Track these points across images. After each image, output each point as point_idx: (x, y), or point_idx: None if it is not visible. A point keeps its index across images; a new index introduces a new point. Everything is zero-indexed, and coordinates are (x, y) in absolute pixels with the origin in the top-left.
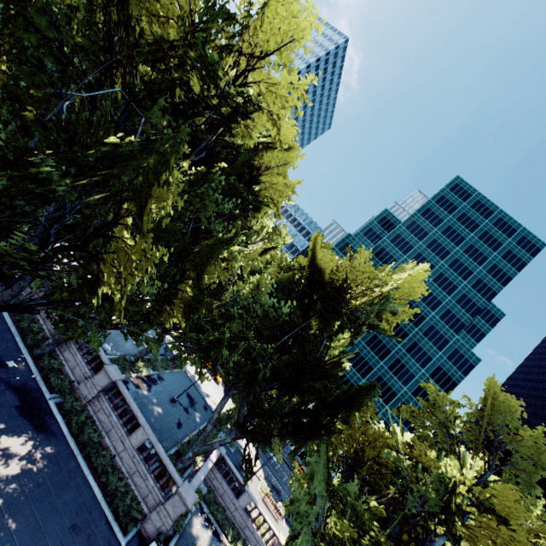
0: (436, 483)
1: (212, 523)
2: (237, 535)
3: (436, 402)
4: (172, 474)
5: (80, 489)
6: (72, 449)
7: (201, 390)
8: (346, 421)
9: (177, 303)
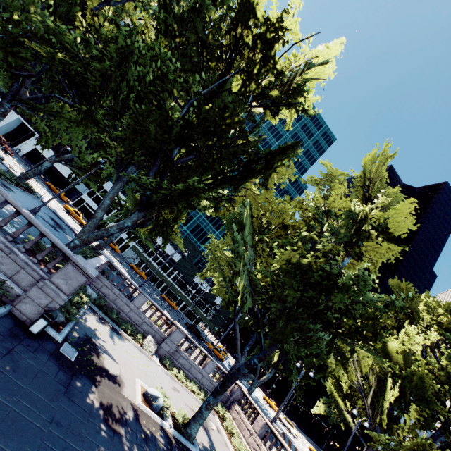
0: (346, 218)
1: (107, 322)
2: (135, 330)
3: (331, 174)
4: (58, 244)
5: None
6: None
7: (67, 223)
8: (266, 185)
9: None
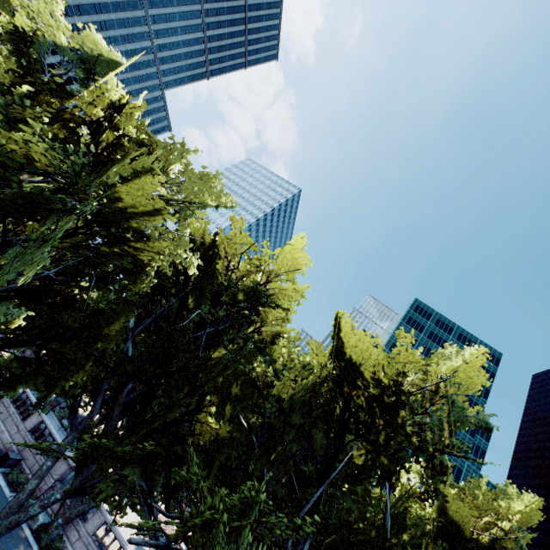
0: None
1: None
2: None
3: None
4: None
5: None
6: None
7: None
8: None
9: None
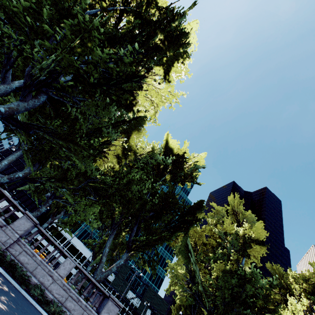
0: (235, 236)
1: None
2: None
3: (217, 209)
4: (102, 287)
5: (38, 313)
6: (11, 284)
7: None
8: None
9: (110, 154)
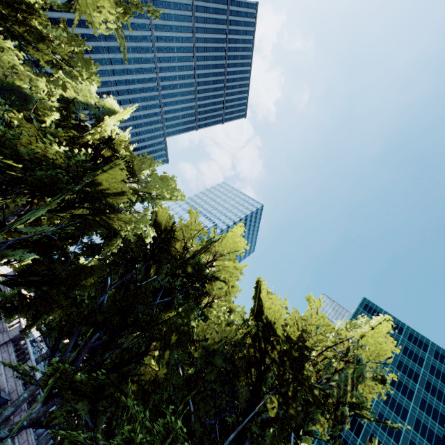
0: None
1: None
2: None
3: None
4: None
5: None
6: None
7: None
8: None
9: None
